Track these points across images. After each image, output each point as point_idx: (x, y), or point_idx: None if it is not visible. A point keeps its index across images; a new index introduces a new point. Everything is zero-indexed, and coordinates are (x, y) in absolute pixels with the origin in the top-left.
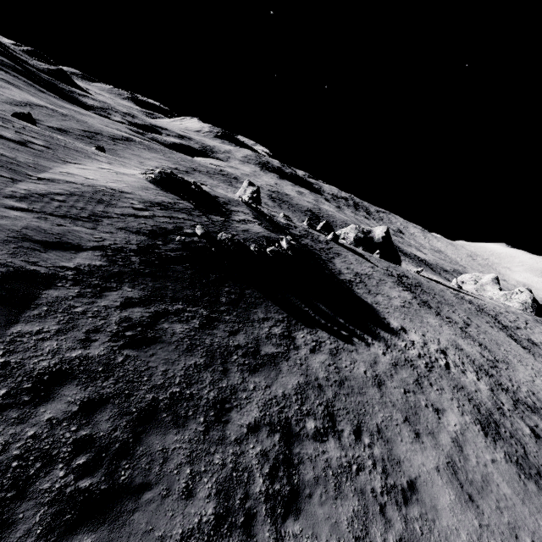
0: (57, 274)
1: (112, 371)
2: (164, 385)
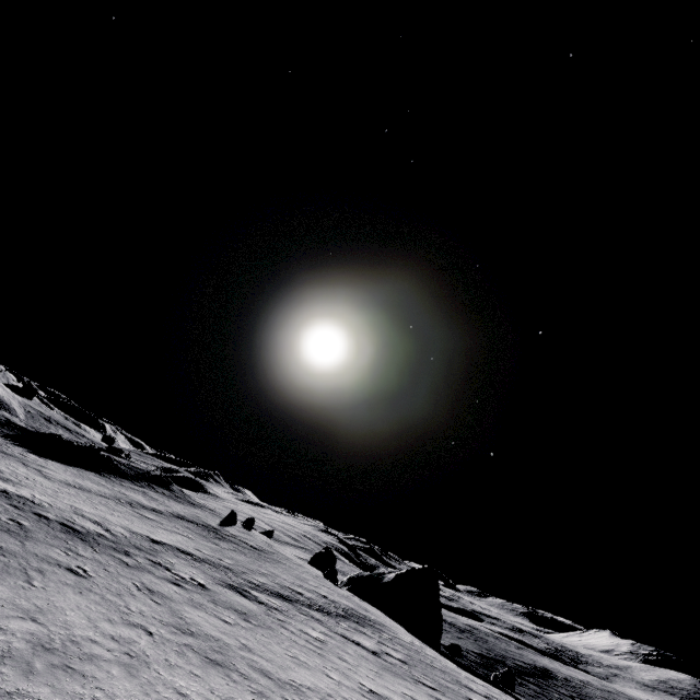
0: None
1: None
2: None
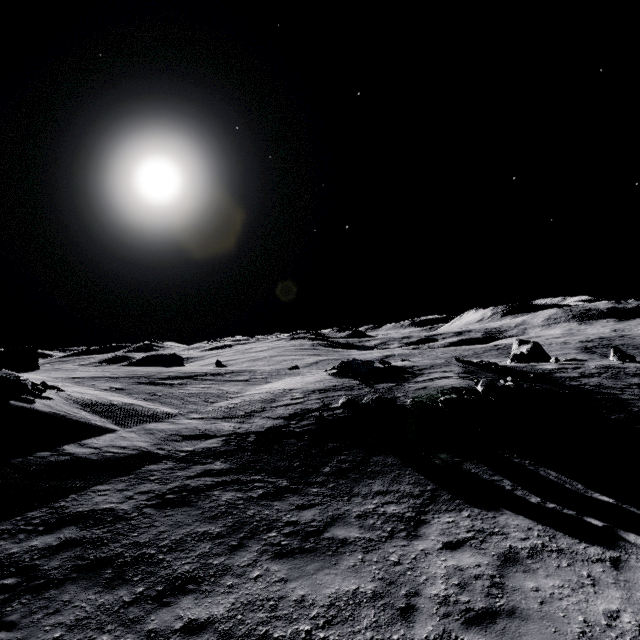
0: (171, 455)
1: (116, 522)
2: (145, 544)
